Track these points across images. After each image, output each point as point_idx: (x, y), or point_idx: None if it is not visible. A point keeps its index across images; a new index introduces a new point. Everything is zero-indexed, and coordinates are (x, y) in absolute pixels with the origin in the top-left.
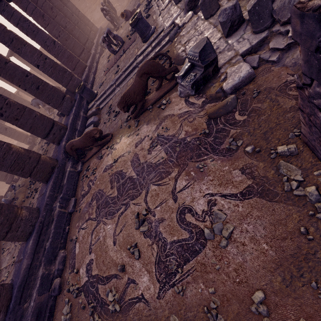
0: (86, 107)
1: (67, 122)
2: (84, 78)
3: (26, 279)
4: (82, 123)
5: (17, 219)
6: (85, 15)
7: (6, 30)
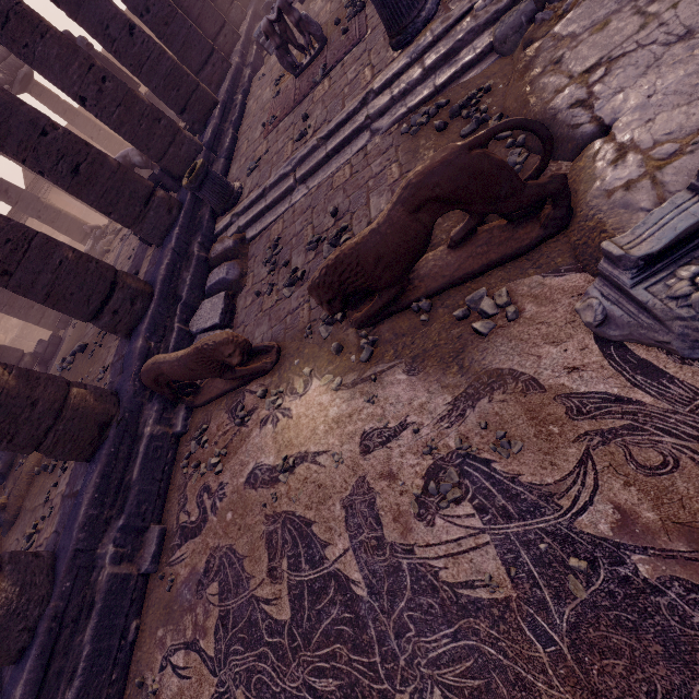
0: (209, 229)
1: (154, 272)
2: (207, 140)
3: None
4: (195, 278)
5: None
6: None
7: None
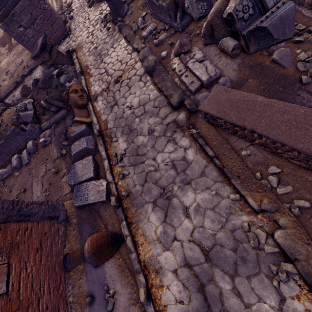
0: None
1: None
2: None
3: None
4: None
5: None
6: None
7: None
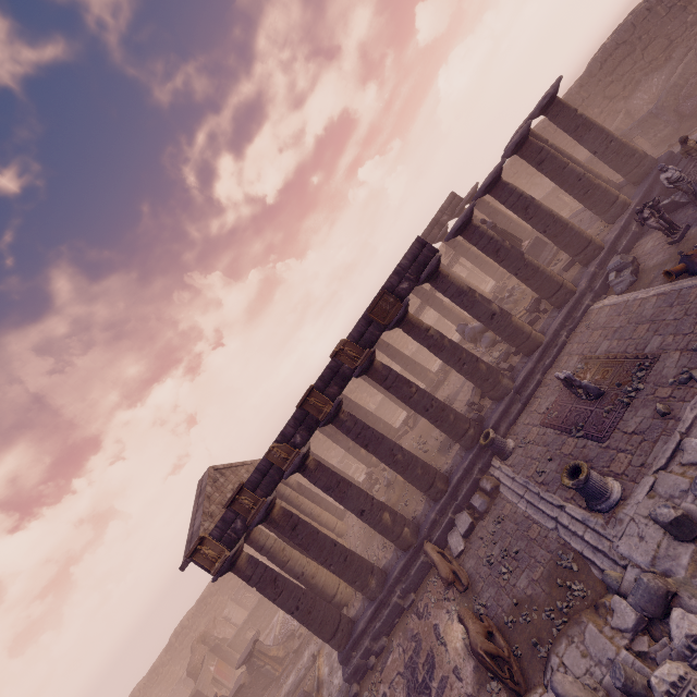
0: (488, 460)
1: (452, 476)
2: (516, 386)
3: (359, 637)
4: (468, 491)
5: (367, 587)
6: (625, 142)
7: (426, 337)
